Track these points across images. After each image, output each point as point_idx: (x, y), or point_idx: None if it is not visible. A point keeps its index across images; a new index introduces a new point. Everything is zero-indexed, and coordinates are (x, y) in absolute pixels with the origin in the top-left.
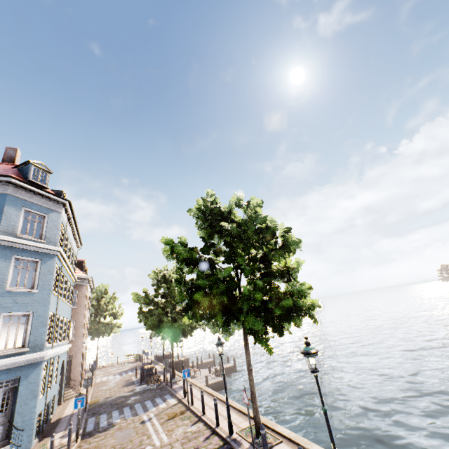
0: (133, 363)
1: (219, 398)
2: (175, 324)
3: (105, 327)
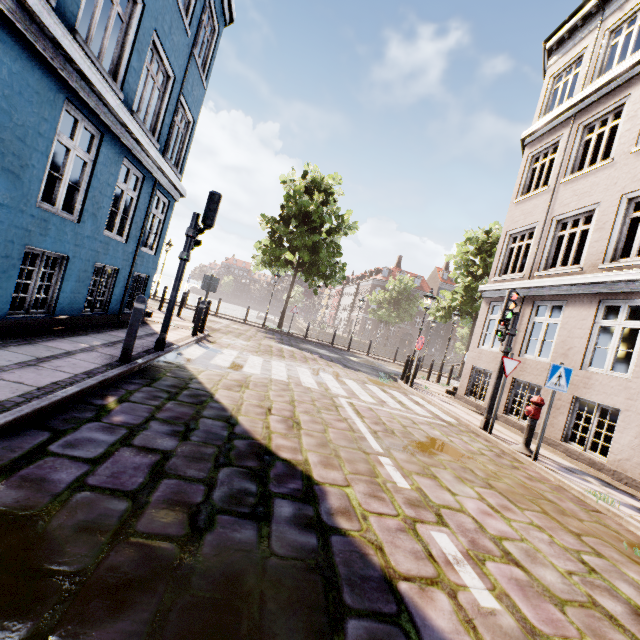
0: None
1: None
2: None
3: None
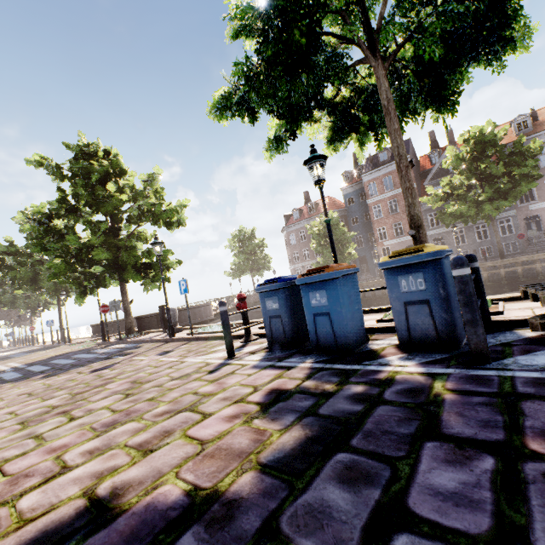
0: None
1: None
2: (11, 313)
3: None
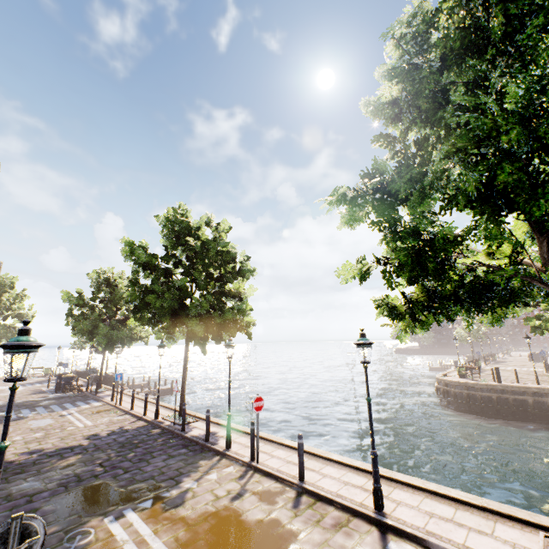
0: (41, 378)
1: (149, 401)
2: (112, 332)
3: (5, 330)
